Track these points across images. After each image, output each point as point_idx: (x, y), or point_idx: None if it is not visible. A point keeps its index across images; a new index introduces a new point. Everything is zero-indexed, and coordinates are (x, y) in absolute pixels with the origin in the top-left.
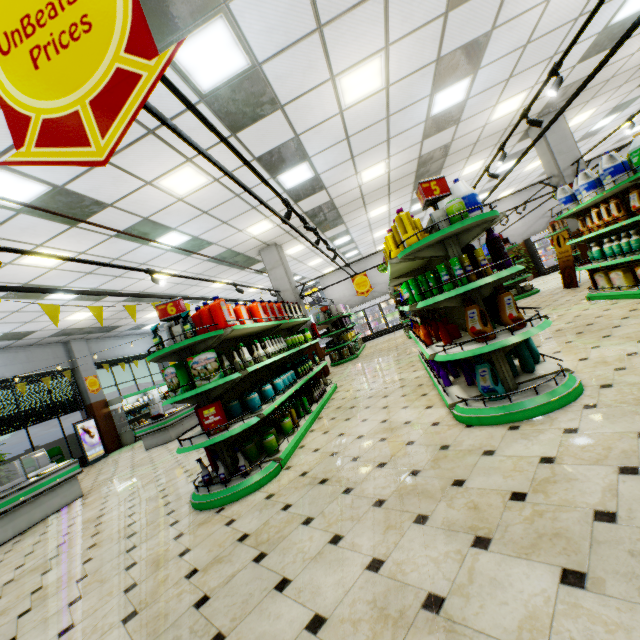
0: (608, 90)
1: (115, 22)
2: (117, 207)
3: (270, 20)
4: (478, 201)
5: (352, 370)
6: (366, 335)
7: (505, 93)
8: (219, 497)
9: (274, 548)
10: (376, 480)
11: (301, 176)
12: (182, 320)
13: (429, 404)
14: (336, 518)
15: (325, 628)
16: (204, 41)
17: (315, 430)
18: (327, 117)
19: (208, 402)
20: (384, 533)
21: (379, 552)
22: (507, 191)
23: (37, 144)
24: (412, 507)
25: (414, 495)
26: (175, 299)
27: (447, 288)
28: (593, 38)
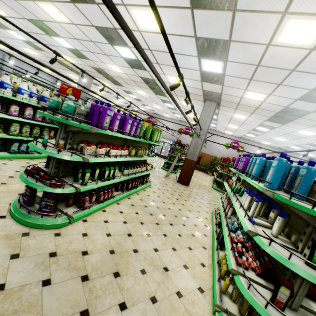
0: (245, 110)
1: None
2: None
3: None
4: None
5: None
6: None
7: (165, 71)
8: None
9: None
10: None
11: (67, 44)
12: None
13: None
14: None
15: None
16: None
17: None
18: (51, 20)
19: None
20: None
21: None
22: (229, 132)
23: None
24: None
25: None
26: None
27: None
28: (198, 72)
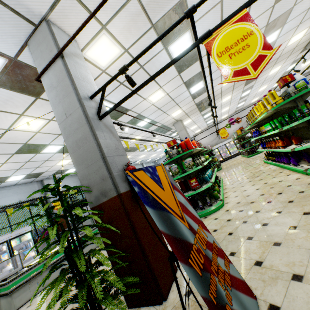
0: None
1: (257, 44)
2: (131, 110)
3: (204, 27)
4: (307, 81)
5: (224, 173)
6: (219, 160)
7: (296, 31)
8: (203, 213)
9: (249, 219)
10: (281, 197)
11: (198, 87)
12: (172, 148)
13: (287, 174)
14: (272, 208)
15: (298, 227)
16: (180, 41)
17: (227, 192)
18: None
19: (189, 178)
20: (302, 207)
21: (305, 211)
22: None
23: (232, 77)
24: (309, 199)
25: (307, 197)
26: (172, 139)
27: (299, 119)
28: None
